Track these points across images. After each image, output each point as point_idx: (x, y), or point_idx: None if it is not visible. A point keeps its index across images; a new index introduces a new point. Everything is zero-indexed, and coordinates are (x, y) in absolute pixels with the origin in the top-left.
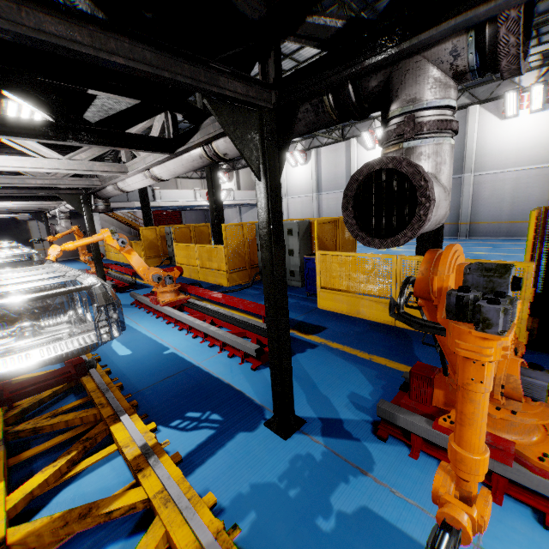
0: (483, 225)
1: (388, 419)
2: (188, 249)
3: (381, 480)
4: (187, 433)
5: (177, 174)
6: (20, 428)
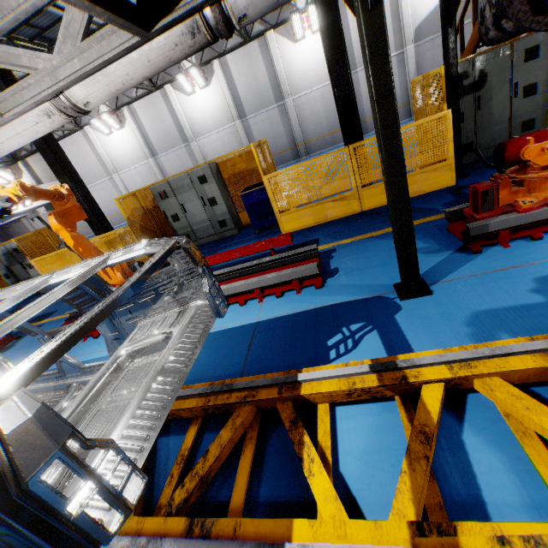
0: (314, 141)
1: (481, 232)
2: (64, 256)
3: (517, 265)
4: (358, 349)
5: (124, 89)
6: (179, 499)
